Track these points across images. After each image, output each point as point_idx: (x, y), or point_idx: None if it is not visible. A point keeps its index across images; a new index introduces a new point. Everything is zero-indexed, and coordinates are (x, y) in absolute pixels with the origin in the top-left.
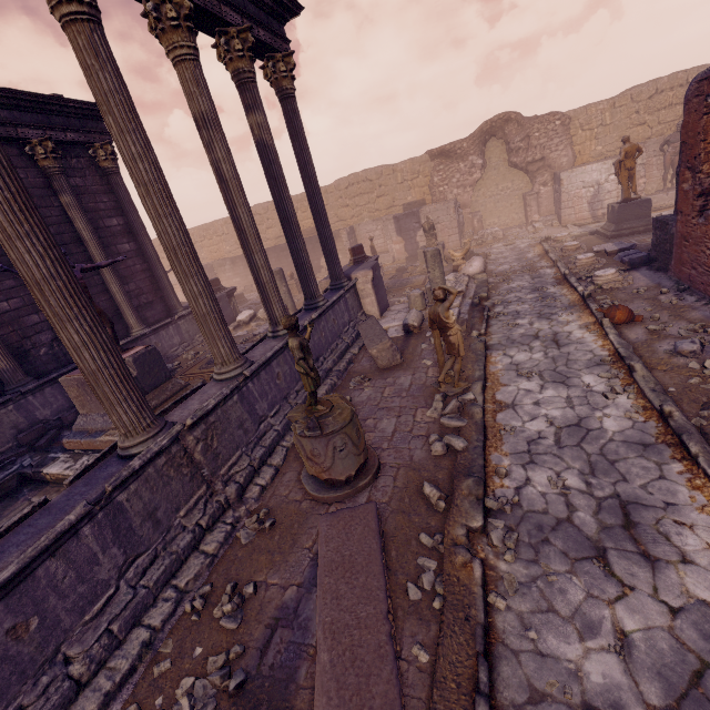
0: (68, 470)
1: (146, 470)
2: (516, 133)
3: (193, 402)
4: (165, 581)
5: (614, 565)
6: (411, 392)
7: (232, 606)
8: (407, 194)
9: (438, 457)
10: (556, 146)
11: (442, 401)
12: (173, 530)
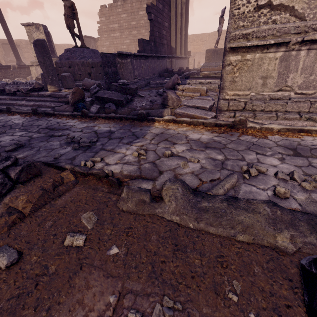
0: (212, 72)
1: None
2: None
3: None
4: None
5: None
6: None
7: None
8: None
9: None
10: None
11: None
12: None
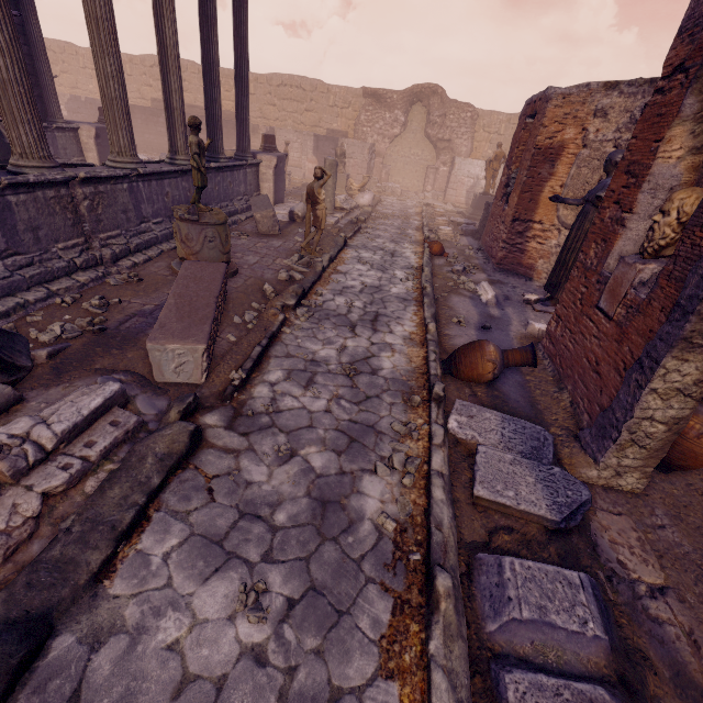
0: None
1: (36, 193)
2: (437, 108)
3: (85, 170)
4: (39, 282)
5: (357, 330)
6: (278, 249)
7: (100, 302)
8: (334, 120)
9: (282, 280)
10: (462, 135)
11: (298, 257)
12: (50, 254)
